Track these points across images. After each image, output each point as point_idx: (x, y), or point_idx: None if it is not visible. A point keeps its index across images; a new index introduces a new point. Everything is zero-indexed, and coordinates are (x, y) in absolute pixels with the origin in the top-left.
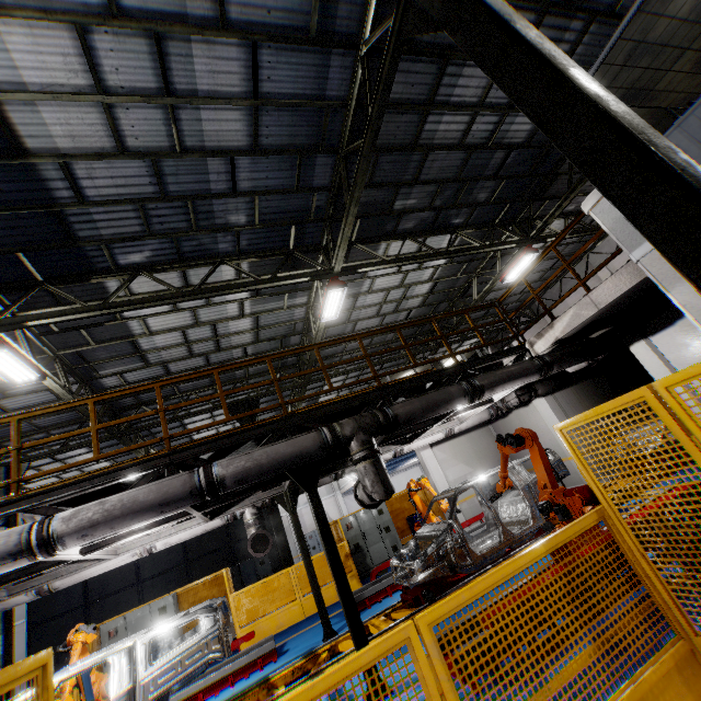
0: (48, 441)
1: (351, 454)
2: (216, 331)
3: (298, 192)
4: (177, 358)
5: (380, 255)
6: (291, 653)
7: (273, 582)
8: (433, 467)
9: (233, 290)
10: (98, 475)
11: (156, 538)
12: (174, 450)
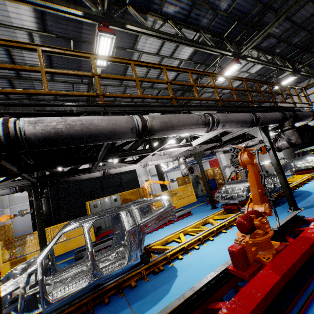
0: (179, 84)
1: (284, 126)
2: (160, 75)
3: (256, 0)
4: (133, 86)
5: (253, 55)
6: (197, 213)
7: (165, 193)
8: (224, 161)
9: (206, 47)
10: (203, 106)
11: (150, 160)
12: (226, 105)
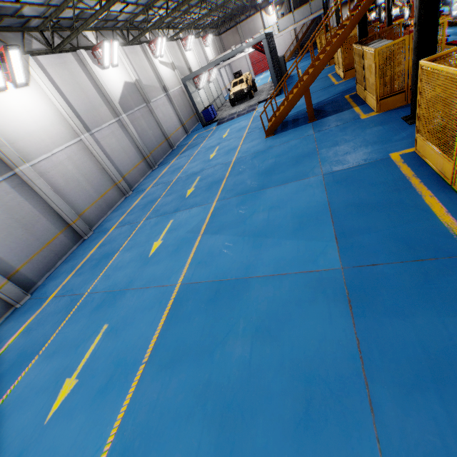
0: None
1: None
2: None
3: None
4: None
5: None
6: None
7: None
8: None
9: None
10: None
11: None
12: None
